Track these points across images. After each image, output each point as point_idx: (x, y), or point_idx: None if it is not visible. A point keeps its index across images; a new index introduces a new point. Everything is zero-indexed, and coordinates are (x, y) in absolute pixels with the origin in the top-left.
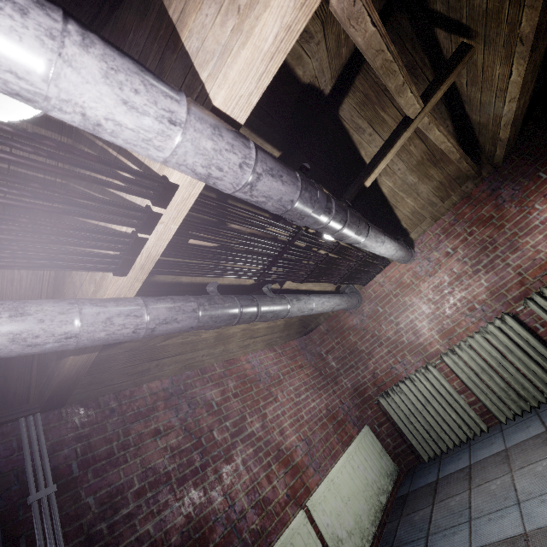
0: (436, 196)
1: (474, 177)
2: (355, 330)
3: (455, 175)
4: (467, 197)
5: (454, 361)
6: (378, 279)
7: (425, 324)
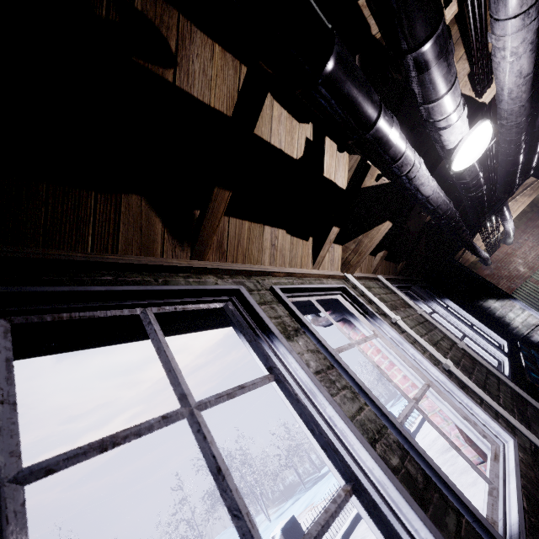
0: (516, 219)
1: (531, 211)
2: (488, 276)
3: (523, 212)
4: (529, 219)
5: (536, 276)
6: (495, 254)
7: (521, 267)
